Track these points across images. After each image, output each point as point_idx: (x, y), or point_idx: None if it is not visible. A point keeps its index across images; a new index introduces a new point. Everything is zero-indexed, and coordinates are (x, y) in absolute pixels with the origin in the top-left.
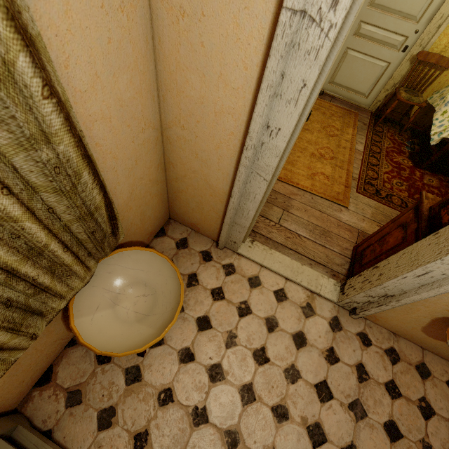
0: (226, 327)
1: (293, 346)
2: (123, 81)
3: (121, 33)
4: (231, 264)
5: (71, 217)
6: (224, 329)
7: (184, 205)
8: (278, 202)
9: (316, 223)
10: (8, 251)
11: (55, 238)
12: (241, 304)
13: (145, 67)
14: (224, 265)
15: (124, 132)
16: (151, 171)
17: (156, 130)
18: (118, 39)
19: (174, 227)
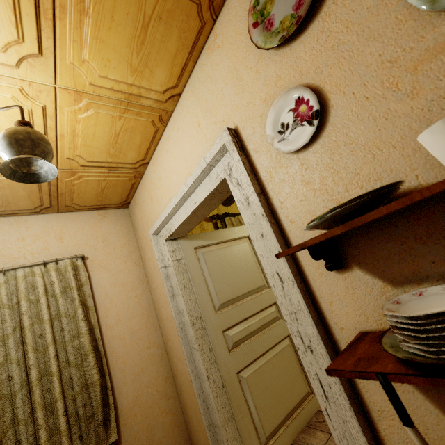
0: None
1: None
2: (134, 321)
3: (135, 304)
4: None
5: (78, 388)
6: None
7: (193, 427)
8: (324, 425)
9: None
10: (40, 394)
11: (63, 398)
12: None
13: (149, 315)
14: None
15: (133, 347)
16: (158, 382)
17: (161, 348)
18: (133, 306)
19: None
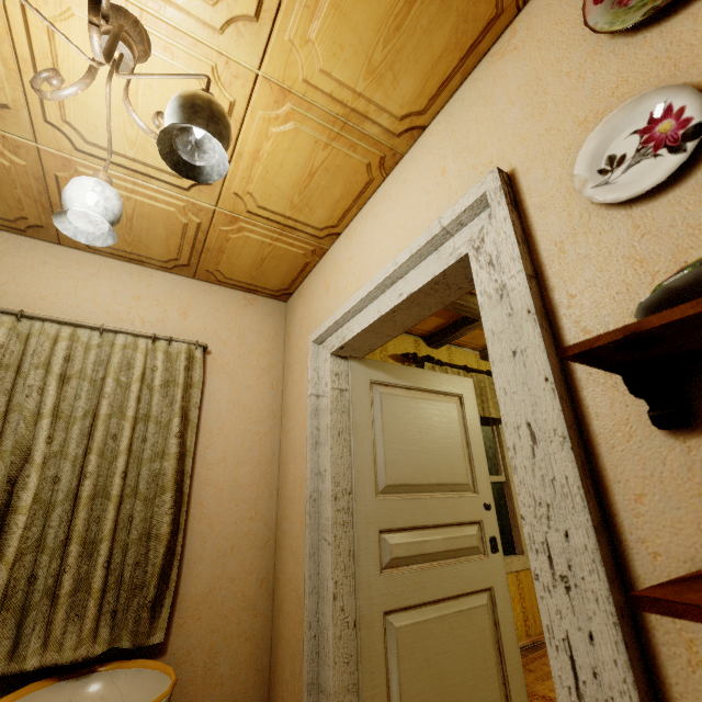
0: None
1: None
2: (244, 470)
3: (253, 444)
4: None
5: (137, 535)
6: None
7: (281, 681)
8: None
9: None
10: (85, 520)
11: (112, 539)
12: None
13: (269, 469)
14: None
15: (230, 509)
16: (249, 580)
17: (270, 529)
18: (249, 446)
19: None
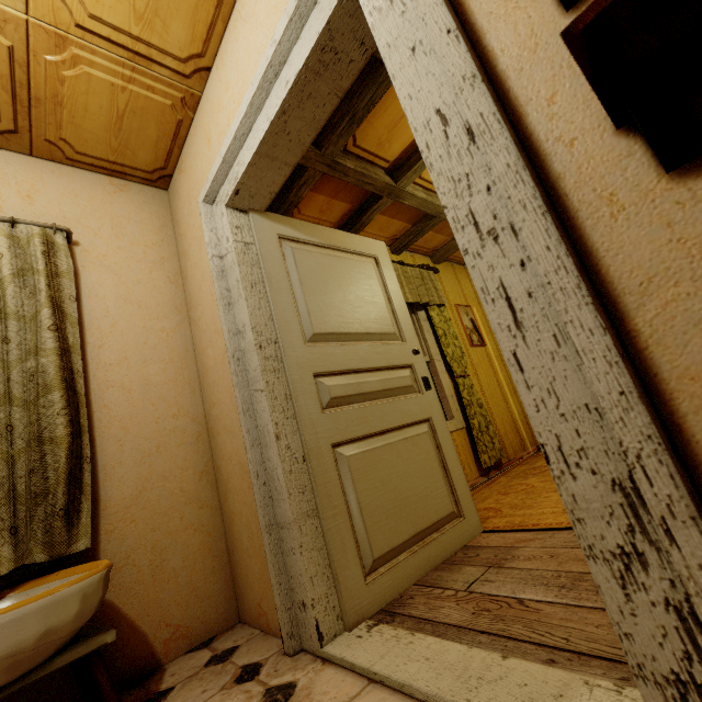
0: None
1: None
2: (154, 368)
3: (159, 341)
4: (291, 684)
5: (23, 444)
6: None
7: (241, 554)
8: (478, 559)
9: (584, 569)
10: None
11: None
12: None
13: (184, 366)
14: (271, 687)
15: (146, 409)
16: (186, 476)
17: (199, 424)
18: (155, 344)
19: (233, 633)
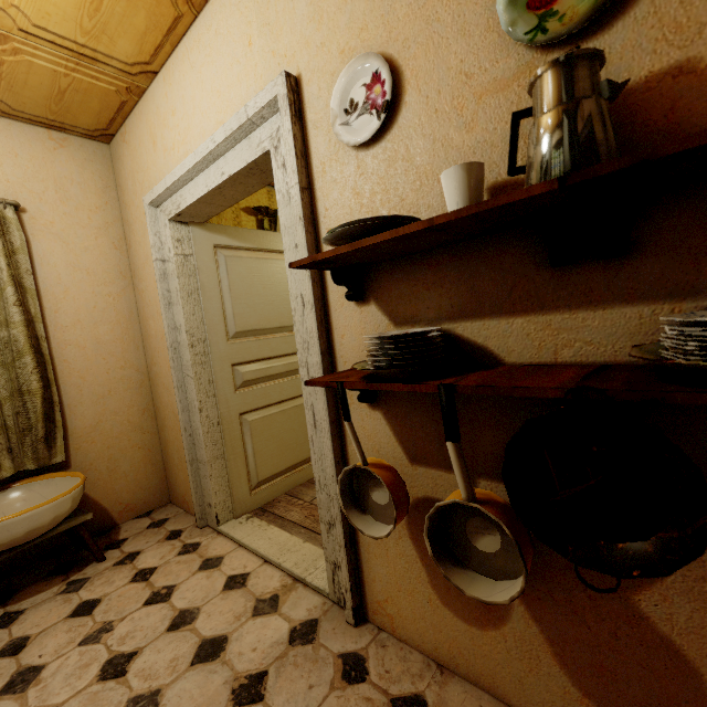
0: (111, 616)
1: (188, 658)
2: (104, 329)
3: (107, 305)
4: (198, 543)
5: (7, 393)
6: (104, 618)
7: (173, 466)
8: None
9: None
10: None
11: None
12: (163, 589)
13: (129, 326)
14: (187, 544)
15: (99, 362)
16: (132, 412)
17: (142, 373)
18: (103, 308)
19: (166, 509)
